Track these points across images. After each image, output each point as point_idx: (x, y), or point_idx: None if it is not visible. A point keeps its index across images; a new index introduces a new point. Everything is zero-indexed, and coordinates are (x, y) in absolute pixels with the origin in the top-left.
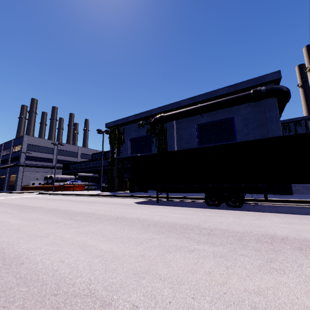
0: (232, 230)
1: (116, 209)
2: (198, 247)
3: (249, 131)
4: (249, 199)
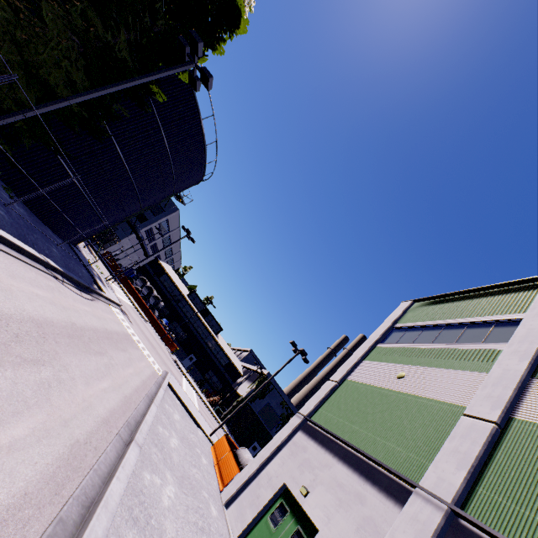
0: None
1: None
2: None
3: None
4: None
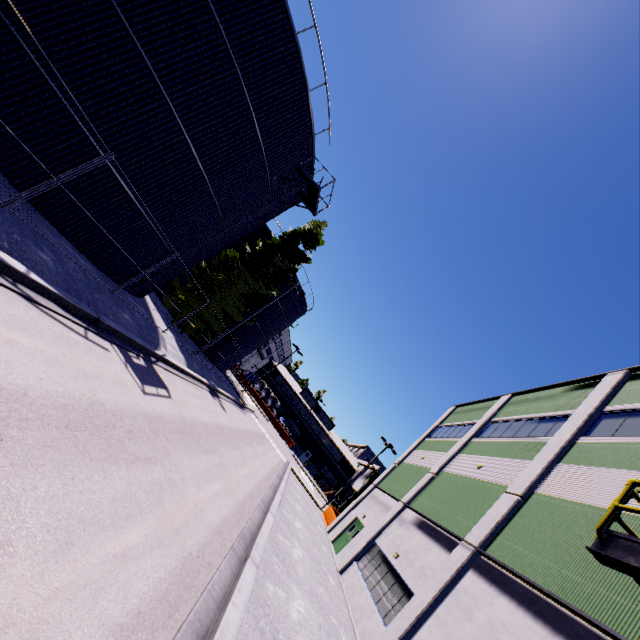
0: None
1: None
2: None
3: None
4: None
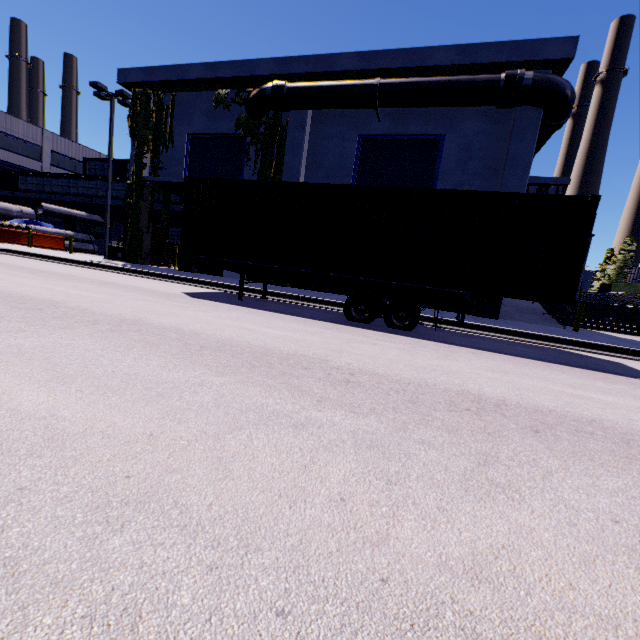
0: (397, 378)
1: (130, 301)
2: (318, 417)
3: (465, 179)
4: (427, 318)
